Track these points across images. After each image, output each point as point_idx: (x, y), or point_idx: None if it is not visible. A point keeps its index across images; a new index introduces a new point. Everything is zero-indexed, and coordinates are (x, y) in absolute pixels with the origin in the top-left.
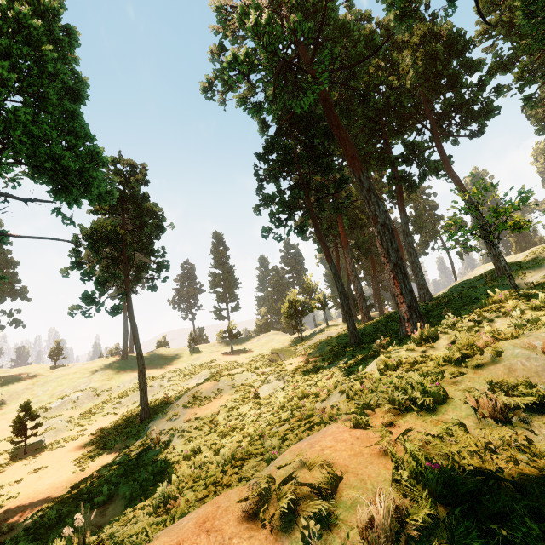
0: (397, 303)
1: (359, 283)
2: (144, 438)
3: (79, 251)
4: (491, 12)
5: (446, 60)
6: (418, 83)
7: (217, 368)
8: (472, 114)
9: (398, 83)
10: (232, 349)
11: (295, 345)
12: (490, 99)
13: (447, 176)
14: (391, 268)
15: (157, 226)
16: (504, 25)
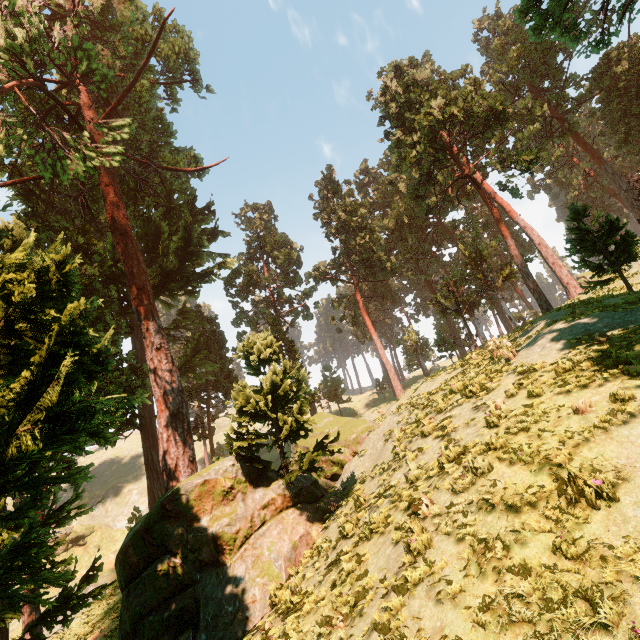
0: None
1: None
2: None
3: None
4: None
5: None
6: None
7: None
8: None
9: None
10: None
11: None
12: None
13: None
14: None
15: None
16: None
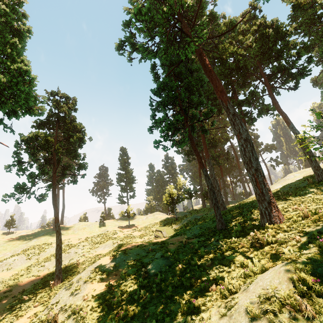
0: (258, 199)
1: (217, 183)
2: (49, 309)
3: (18, 153)
4: (296, 19)
5: (274, 41)
6: (256, 54)
7: (117, 239)
8: (291, 75)
9: (244, 52)
10: (129, 224)
11: (172, 223)
12: (303, 65)
13: (273, 115)
14: (253, 172)
15: (79, 138)
16: (306, 26)
